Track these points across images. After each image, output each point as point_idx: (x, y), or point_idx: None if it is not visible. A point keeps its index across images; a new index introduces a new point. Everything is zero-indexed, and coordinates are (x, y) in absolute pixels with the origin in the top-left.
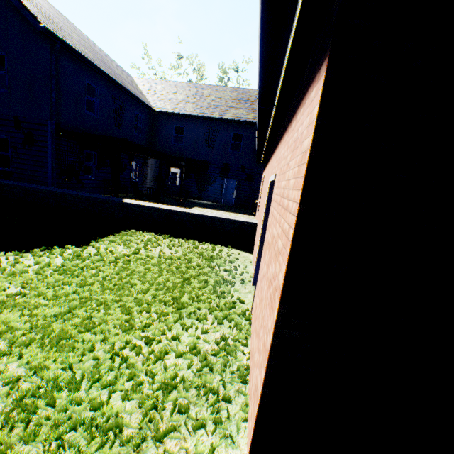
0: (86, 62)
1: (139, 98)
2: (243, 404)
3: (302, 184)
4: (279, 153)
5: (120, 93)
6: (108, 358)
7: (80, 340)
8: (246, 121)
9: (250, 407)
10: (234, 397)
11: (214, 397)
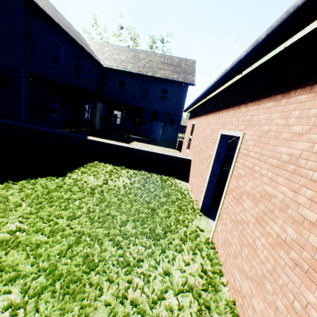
0: (54, 24)
1: (93, 57)
2: None
3: None
4: (245, 115)
5: (79, 51)
6: (118, 302)
7: (87, 283)
8: (171, 80)
9: None
10: None
11: None
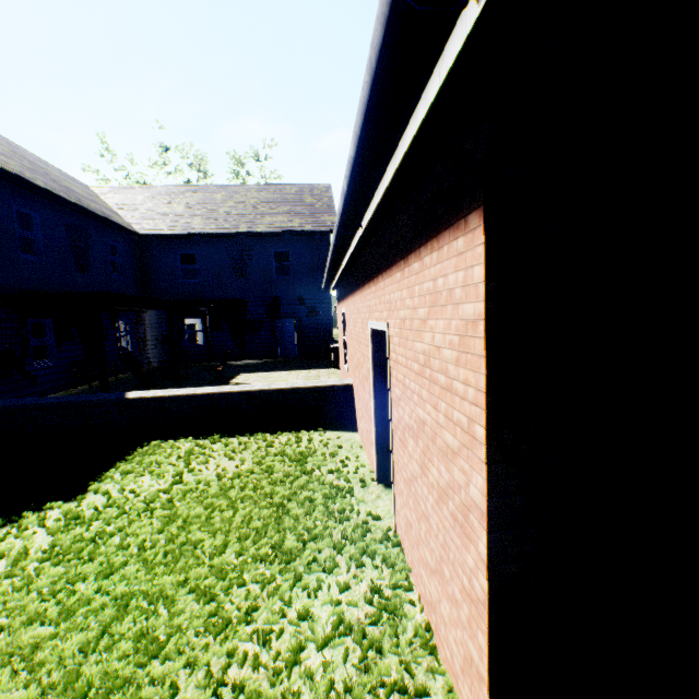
0: (10, 178)
1: (112, 221)
2: (445, 690)
3: (484, 366)
4: (384, 293)
5: (77, 217)
6: (209, 696)
7: (146, 682)
8: (291, 231)
9: (463, 692)
10: (430, 684)
11: (405, 697)
